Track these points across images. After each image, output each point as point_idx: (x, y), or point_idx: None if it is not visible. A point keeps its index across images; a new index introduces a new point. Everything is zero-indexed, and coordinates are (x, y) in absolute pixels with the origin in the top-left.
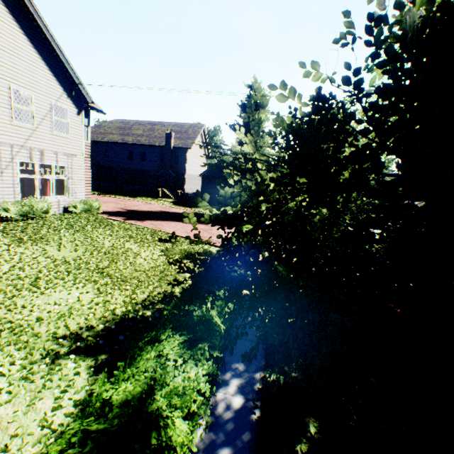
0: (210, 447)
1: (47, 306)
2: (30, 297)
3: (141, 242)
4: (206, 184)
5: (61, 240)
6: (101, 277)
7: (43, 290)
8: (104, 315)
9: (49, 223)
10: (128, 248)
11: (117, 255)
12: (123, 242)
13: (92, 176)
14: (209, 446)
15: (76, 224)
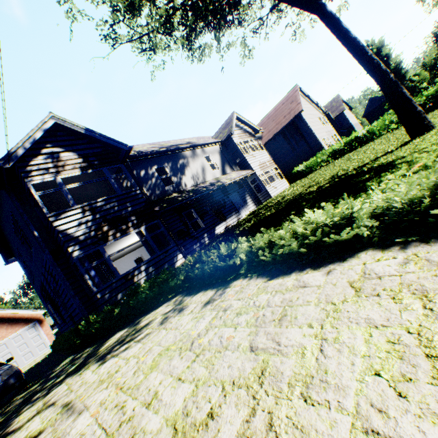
0: None
1: None
2: None
3: None
4: (369, 118)
5: None
6: None
7: None
8: None
9: None
10: None
11: None
12: None
13: None
14: None
15: None
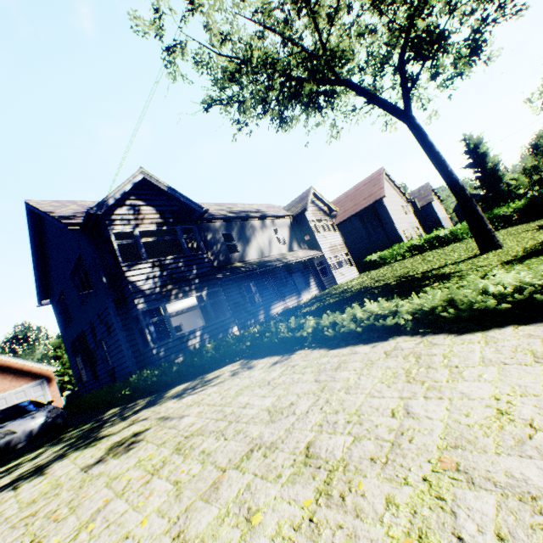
0: None
1: None
2: None
3: None
4: (460, 214)
5: None
6: None
7: None
8: None
9: None
10: None
11: None
12: None
13: None
14: None
15: None
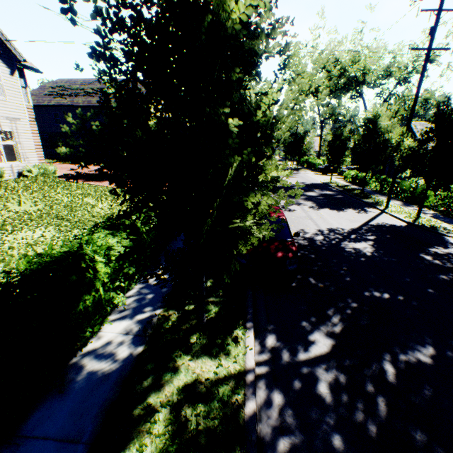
0: (139, 295)
1: (16, 241)
2: (0, 236)
3: (99, 197)
4: None
5: (20, 198)
6: (61, 222)
7: (11, 232)
8: (65, 243)
9: (5, 186)
10: (86, 202)
11: (76, 207)
12: (81, 198)
13: (46, 145)
14: (139, 295)
15: (33, 186)
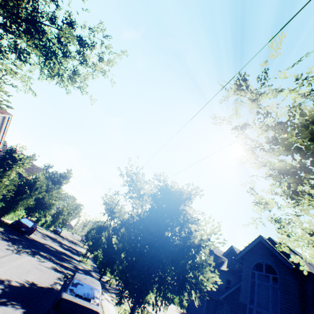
0: None
1: None
2: None
3: None
4: None
5: None
6: None
7: None
8: None
9: None
10: None
11: None
12: None
13: None
14: None
15: None
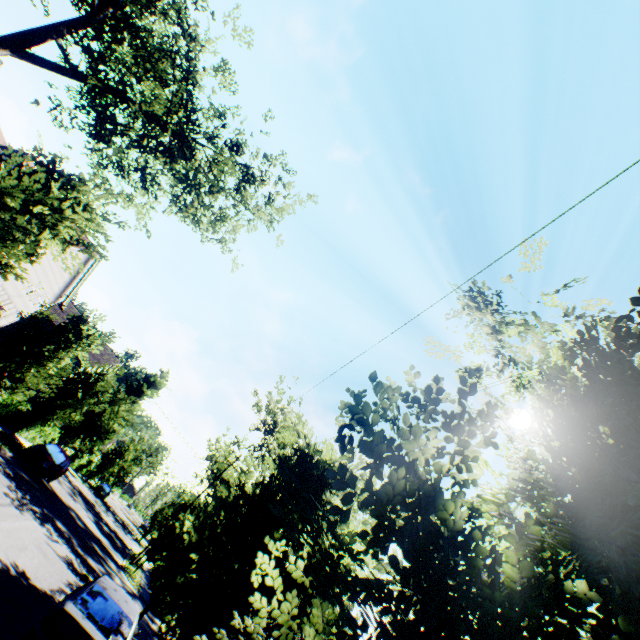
0: None
1: None
2: None
3: None
4: None
5: None
6: None
7: None
8: None
9: None
10: None
11: None
12: None
13: None
14: None
15: None
